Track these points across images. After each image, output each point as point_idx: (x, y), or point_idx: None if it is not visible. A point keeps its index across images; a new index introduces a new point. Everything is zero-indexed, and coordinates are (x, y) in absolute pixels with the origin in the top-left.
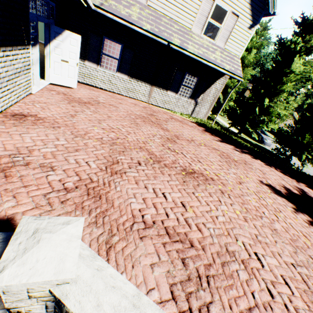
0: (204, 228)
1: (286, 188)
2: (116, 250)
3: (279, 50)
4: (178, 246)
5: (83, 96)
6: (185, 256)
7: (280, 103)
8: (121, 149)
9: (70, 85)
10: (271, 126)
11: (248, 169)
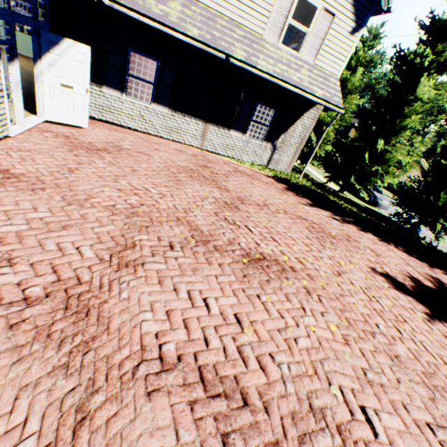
0: (271, 363)
1: (413, 278)
2: (93, 424)
3: (398, 67)
4: (219, 406)
5: (98, 139)
6: (230, 427)
7: (401, 146)
8: (144, 223)
9: (77, 124)
10: (388, 180)
11: (352, 249)
